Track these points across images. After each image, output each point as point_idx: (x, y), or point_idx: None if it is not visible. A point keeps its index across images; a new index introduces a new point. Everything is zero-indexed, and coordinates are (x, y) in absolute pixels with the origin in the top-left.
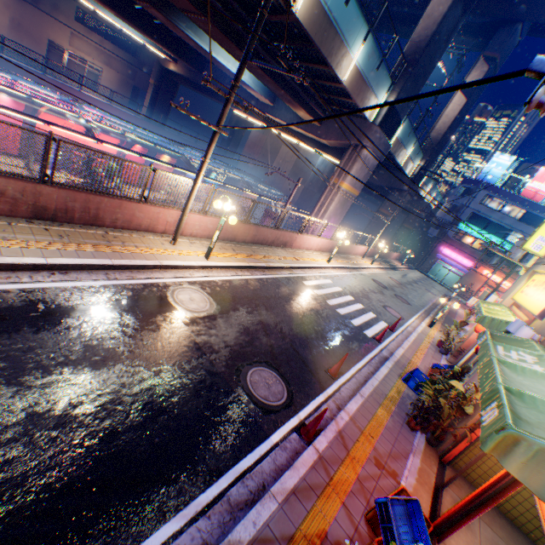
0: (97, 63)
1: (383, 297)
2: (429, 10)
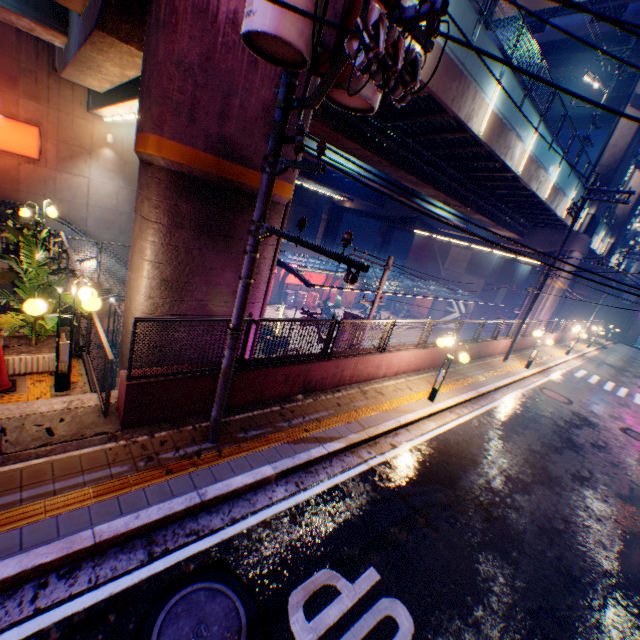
0: None
1: (628, 379)
2: (611, 142)
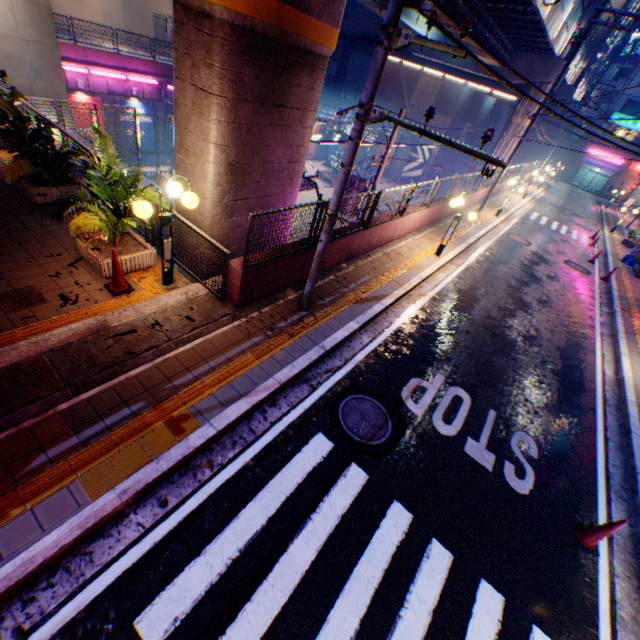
0: None
1: (567, 218)
2: None
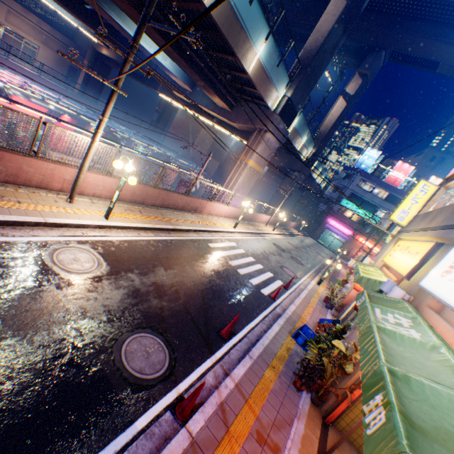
0: (34, 41)
1: (281, 259)
2: (318, 26)
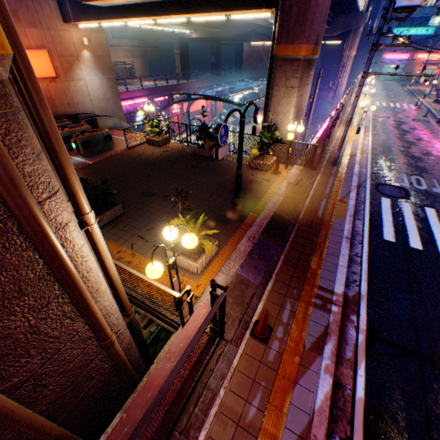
0: (129, 60)
1: (394, 99)
2: None
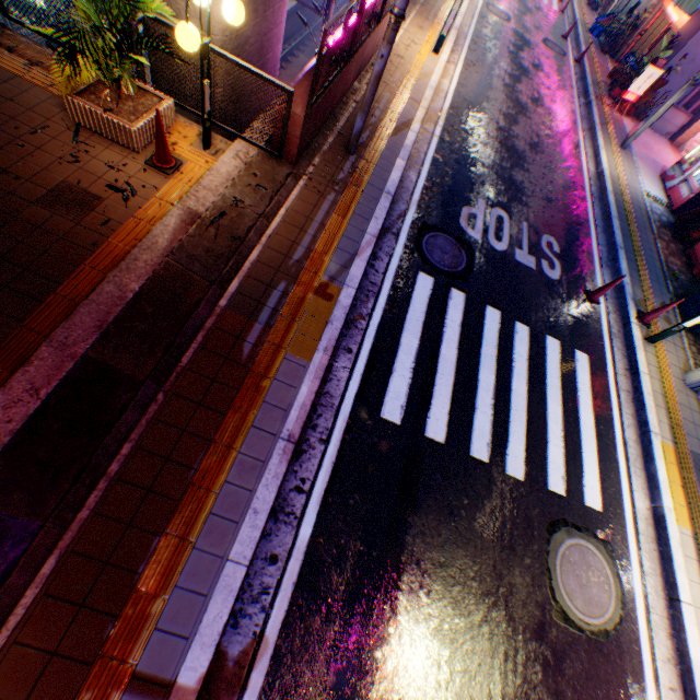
0: None
1: None
2: None
